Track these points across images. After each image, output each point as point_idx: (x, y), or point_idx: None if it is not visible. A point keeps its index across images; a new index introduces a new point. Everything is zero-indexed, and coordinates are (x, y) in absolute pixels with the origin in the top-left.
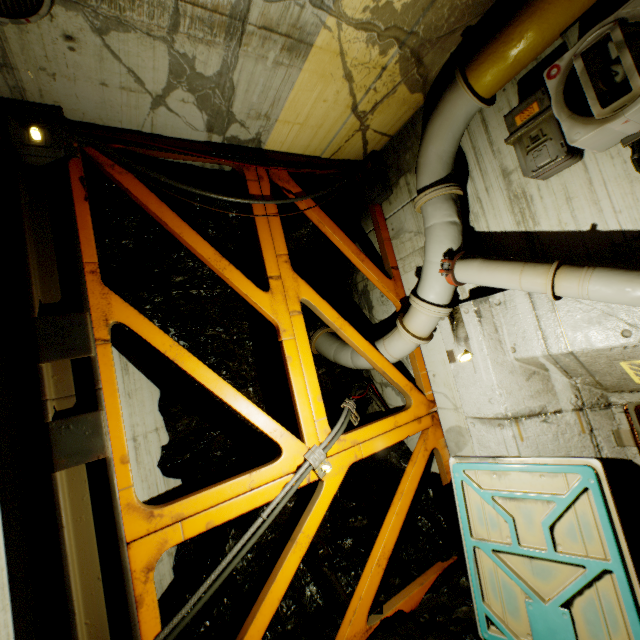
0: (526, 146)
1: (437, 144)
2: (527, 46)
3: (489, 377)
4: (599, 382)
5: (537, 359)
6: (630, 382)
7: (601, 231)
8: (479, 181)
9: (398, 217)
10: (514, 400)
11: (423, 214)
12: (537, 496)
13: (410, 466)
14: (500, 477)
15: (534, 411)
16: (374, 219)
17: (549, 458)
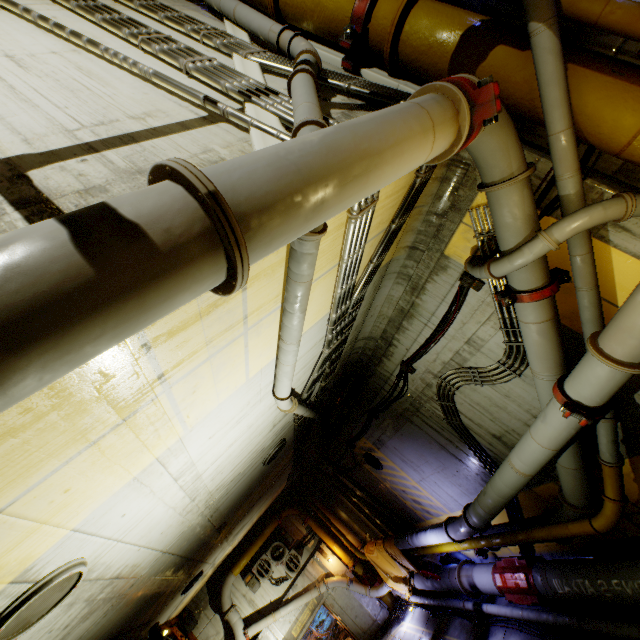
0: (252, 585)
1: (228, 593)
2: (245, 563)
3: None
4: None
5: None
6: (295, 637)
7: (273, 600)
8: (237, 600)
9: (205, 631)
10: None
11: (230, 618)
12: None
13: None
14: None
15: None
16: (193, 639)
17: None
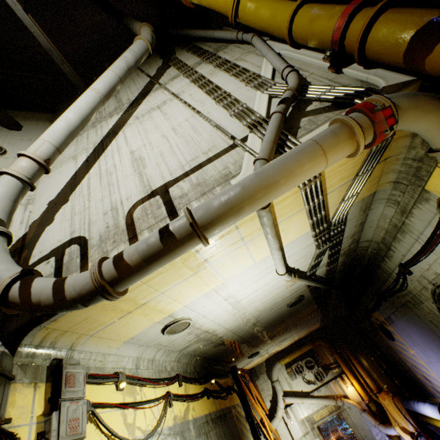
0: (290, 375)
1: (276, 372)
2: (287, 361)
3: (297, 426)
4: (312, 422)
5: (303, 418)
6: (315, 420)
7: (303, 391)
8: (281, 379)
9: (262, 385)
10: (302, 430)
11: (275, 386)
12: None
13: None
14: None
15: (306, 432)
16: (255, 385)
17: None
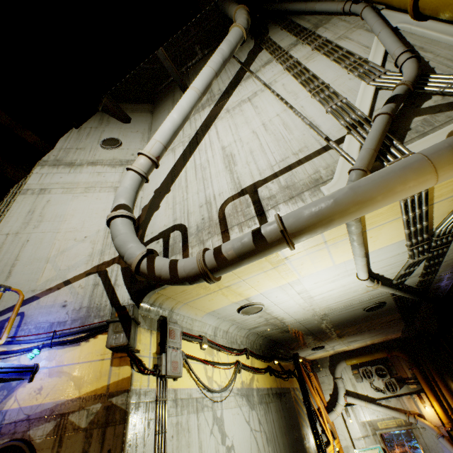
0: (356, 377)
1: (340, 369)
2: (355, 362)
3: (356, 426)
4: (374, 427)
5: (364, 421)
6: (378, 427)
7: (368, 395)
8: (344, 378)
9: (322, 378)
10: (362, 432)
11: (337, 383)
12: None
13: None
14: (365, 452)
15: (366, 435)
16: (316, 376)
17: (372, 445)
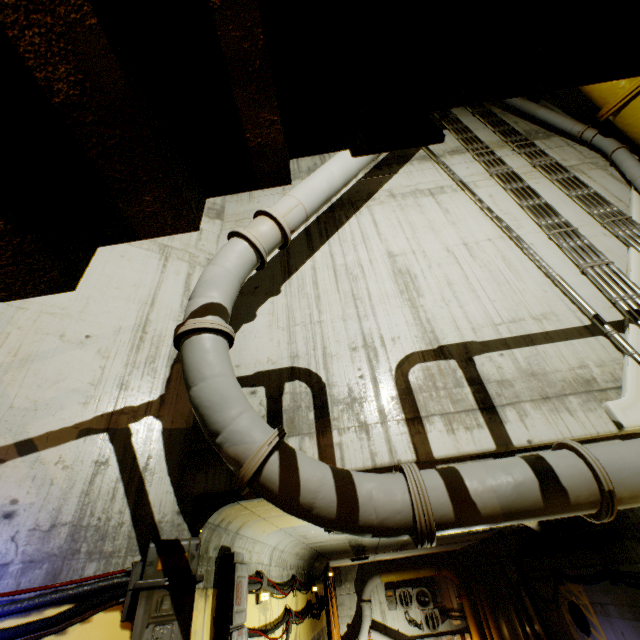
0: (389, 601)
1: (371, 587)
2: (392, 579)
3: None
4: None
5: None
6: None
7: (399, 631)
8: (373, 600)
9: (343, 597)
10: None
11: (364, 608)
12: None
13: None
14: None
15: None
16: (334, 593)
17: None
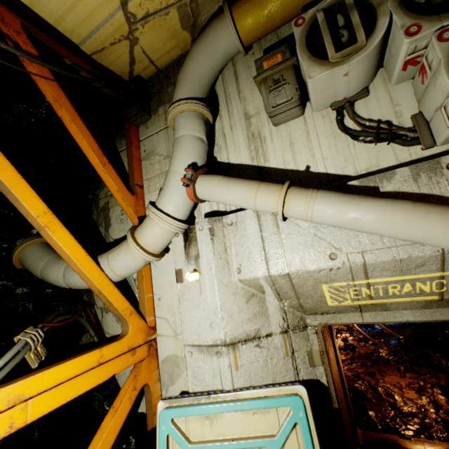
0: (270, 86)
1: (198, 64)
2: (281, 2)
3: (214, 298)
4: (302, 304)
5: (258, 280)
6: (324, 304)
7: (313, 172)
8: (226, 119)
9: (152, 140)
10: (234, 324)
11: (175, 125)
12: (250, 443)
13: (109, 416)
14: (213, 421)
15: (250, 335)
16: (128, 136)
17: (262, 389)
